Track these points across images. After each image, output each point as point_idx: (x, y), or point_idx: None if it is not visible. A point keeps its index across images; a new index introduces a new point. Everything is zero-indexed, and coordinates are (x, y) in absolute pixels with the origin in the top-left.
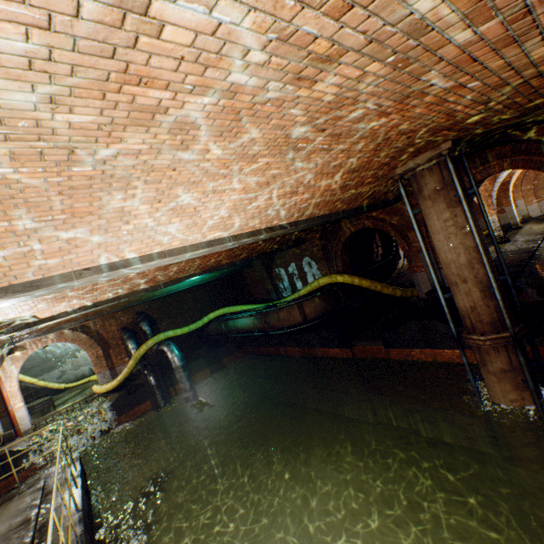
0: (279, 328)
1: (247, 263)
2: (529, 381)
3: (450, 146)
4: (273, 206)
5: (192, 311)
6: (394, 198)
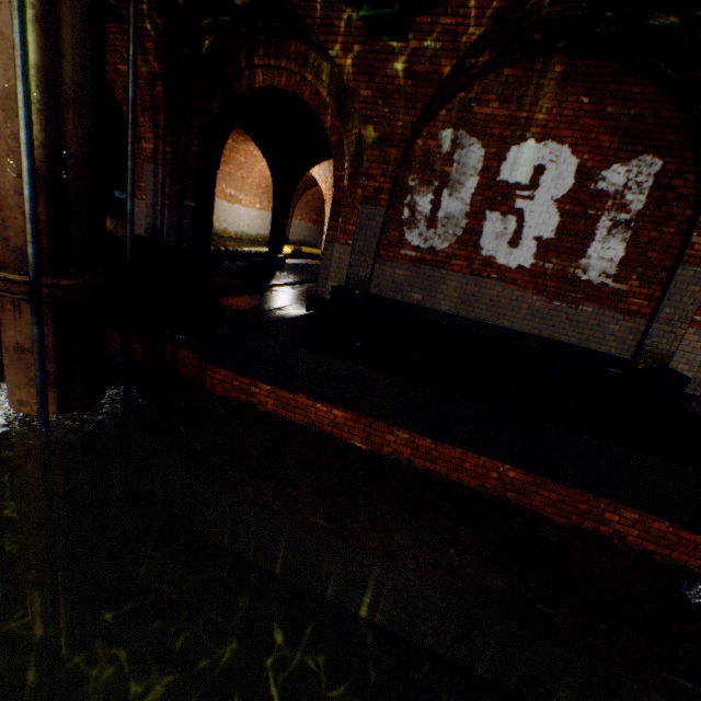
0: None
1: None
2: (39, 372)
3: None
4: None
5: None
6: None
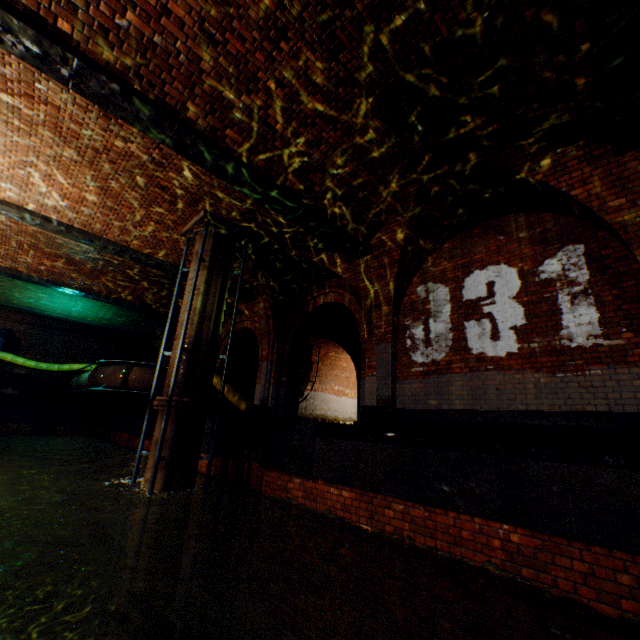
0: (107, 392)
1: (150, 329)
2: (158, 451)
3: (206, 215)
4: (7, 174)
5: (74, 361)
6: (246, 290)
